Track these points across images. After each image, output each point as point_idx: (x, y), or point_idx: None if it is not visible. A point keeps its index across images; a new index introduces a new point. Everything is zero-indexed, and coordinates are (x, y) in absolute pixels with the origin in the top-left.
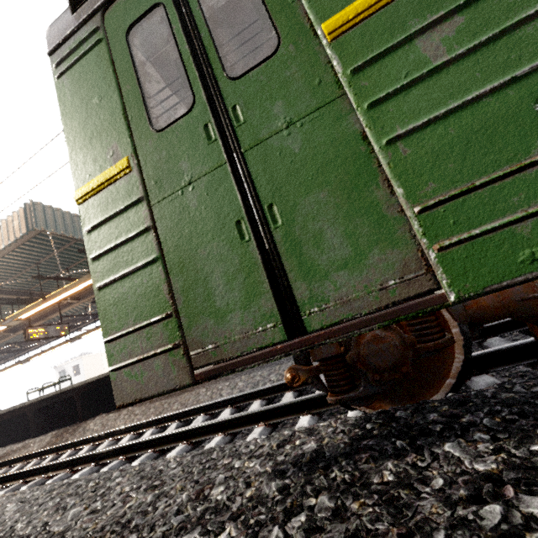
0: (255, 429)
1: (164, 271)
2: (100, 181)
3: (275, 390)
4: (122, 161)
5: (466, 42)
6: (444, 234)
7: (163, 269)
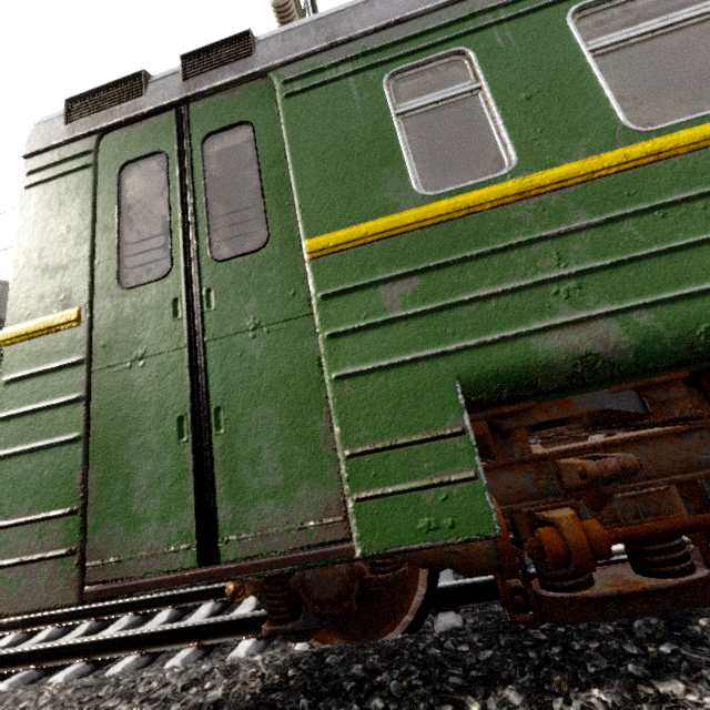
0: (183, 650)
1: (83, 455)
2: (39, 327)
3: None
4: (71, 312)
5: (417, 304)
6: (364, 485)
7: (83, 452)
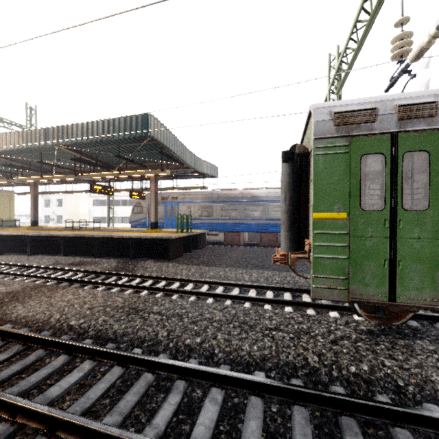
0: (309, 310)
1: (348, 263)
2: (330, 217)
3: (296, 290)
4: (344, 215)
5: None
6: None
7: (348, 263)
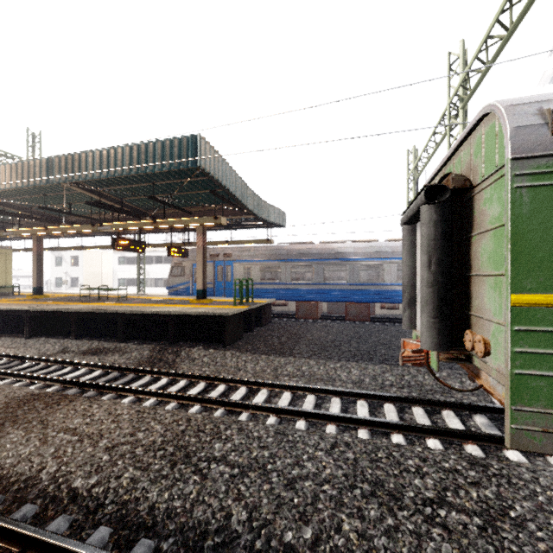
0: (470, 446)
1: None
2: (546, 302)
3: (431, 403)
4: None
5: None
6: None
7: None
